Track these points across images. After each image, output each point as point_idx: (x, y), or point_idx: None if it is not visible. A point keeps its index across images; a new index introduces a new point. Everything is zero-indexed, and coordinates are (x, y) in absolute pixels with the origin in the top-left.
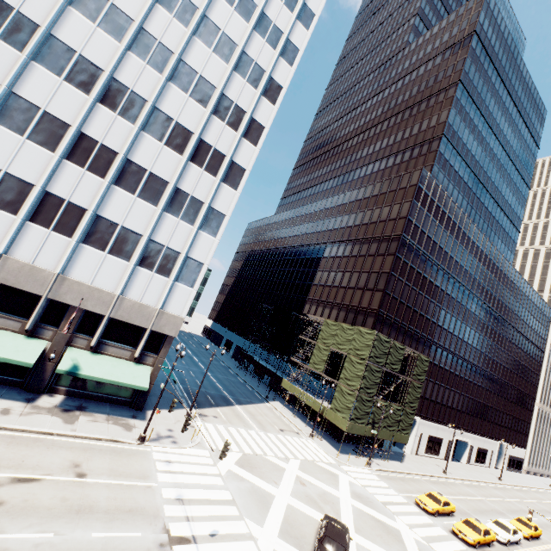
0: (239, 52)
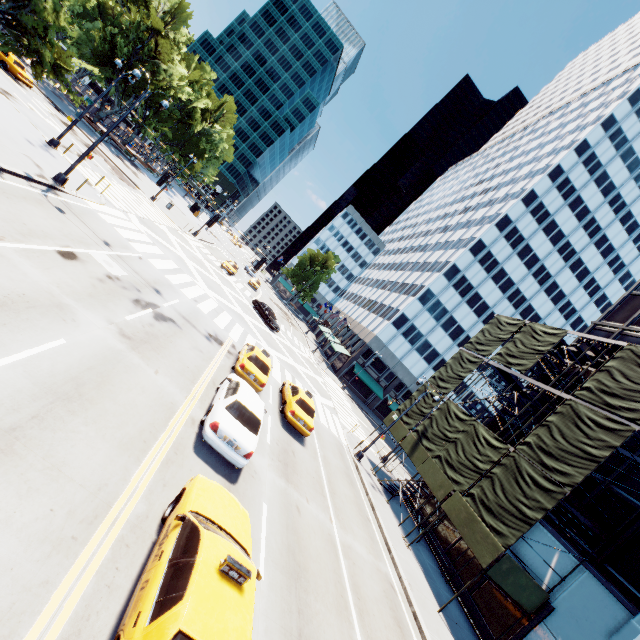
0: (478, 219)
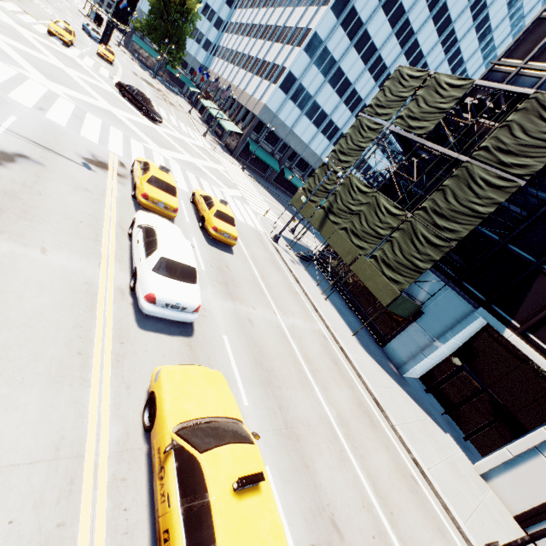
0: None
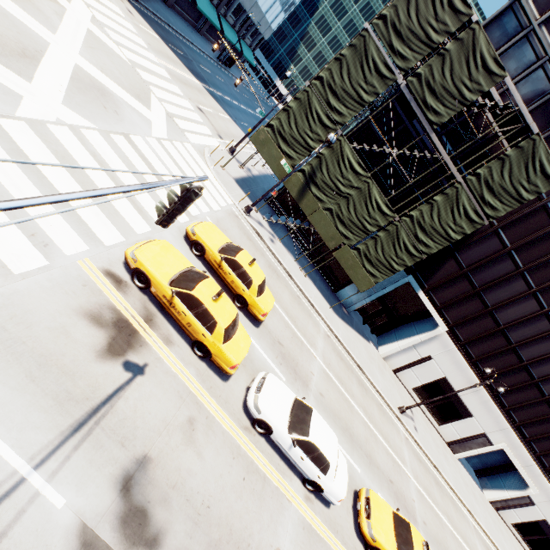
0: None
